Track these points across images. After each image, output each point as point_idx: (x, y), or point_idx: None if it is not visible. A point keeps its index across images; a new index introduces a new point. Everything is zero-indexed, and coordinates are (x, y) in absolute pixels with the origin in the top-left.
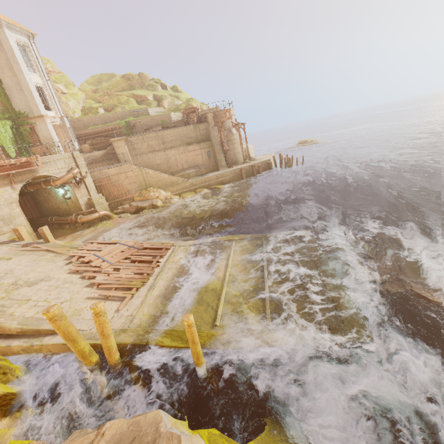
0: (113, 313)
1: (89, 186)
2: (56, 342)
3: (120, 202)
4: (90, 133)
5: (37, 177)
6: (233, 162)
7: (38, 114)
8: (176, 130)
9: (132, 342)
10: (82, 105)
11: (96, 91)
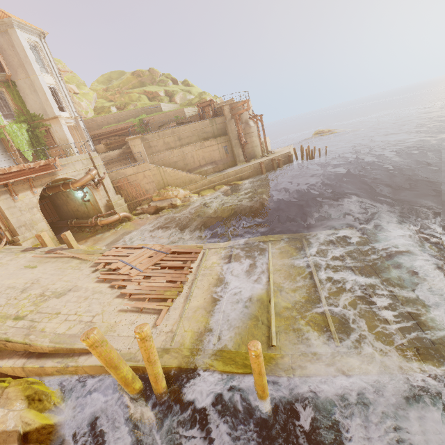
0: (151, 329)
1: (108, 187)
2: (93, 363)
3: (138, 203)
4: (104, 133)
5: (55, 180)
6: (251, 156)
7: (53, 116)
8: (192, 125)
9: (178, 365)
10: (94, 104)
11: (107, 90)
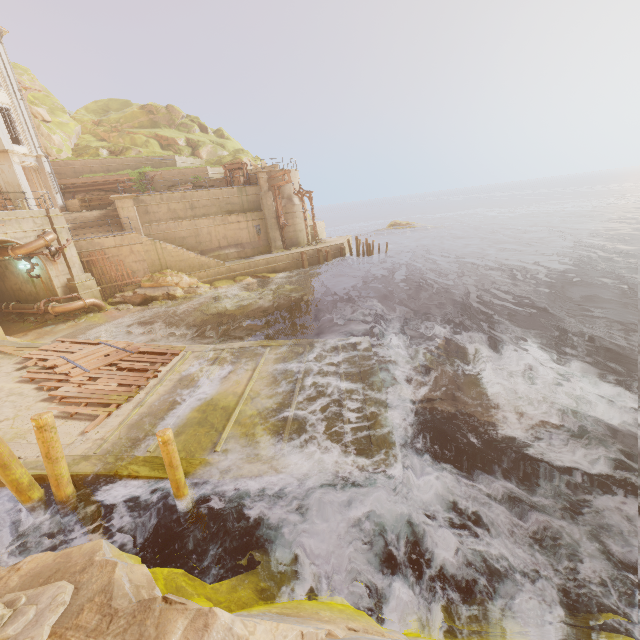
0: (75, 435)
1: (72, 260)
2: None
3: (119, 288)
4: (83, 184)
5: None
6: (293, 243)
7: None
8: (212, 191)
9: (94, 472)
10: (76, 141)
11: (99, 123)
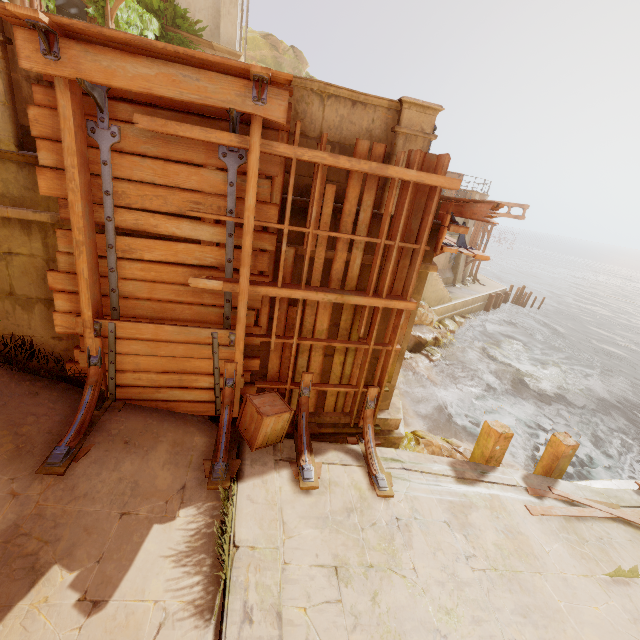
0: None
1: None
2: None
3: None
4: None
5: None
6: (464, 277)
7: (227, 45)
8: None
9: None
10: None
11: None
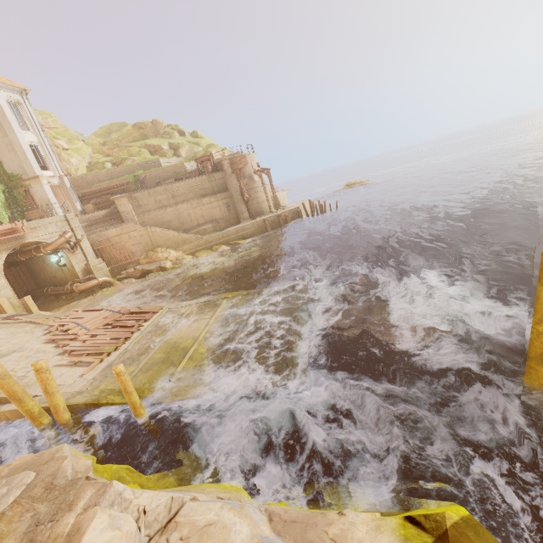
0: (76, 377)
1: (86, 250)
2: (13, 408)
3: (124, 267)
4: (94, 191)
5: (26, 244)
6: (257, 213)
7: (33, 175)
8: (187, 181)
9: (84, 402)
10: (89, 160)
11: (104, 143)
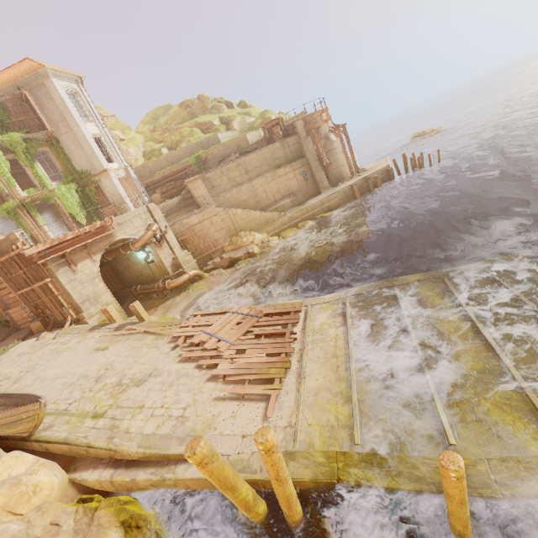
0: (261, 423)
1: (172, 242)
2: (195, 475)
3: (209, 257)
4: (158, 180)
5: (113, 242)
6: (337, 179)
7: (101, 169)
8: (259, 152)
9: (312, 478)
10: (143, 149)
11: (154, 130)
